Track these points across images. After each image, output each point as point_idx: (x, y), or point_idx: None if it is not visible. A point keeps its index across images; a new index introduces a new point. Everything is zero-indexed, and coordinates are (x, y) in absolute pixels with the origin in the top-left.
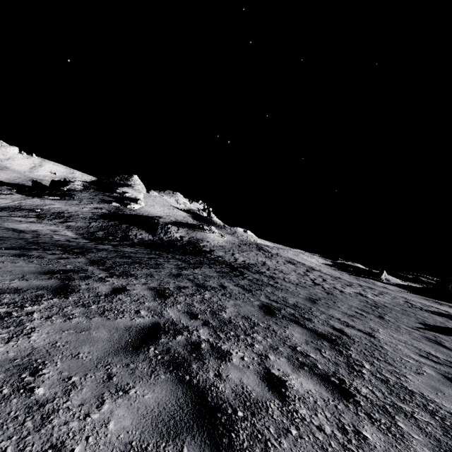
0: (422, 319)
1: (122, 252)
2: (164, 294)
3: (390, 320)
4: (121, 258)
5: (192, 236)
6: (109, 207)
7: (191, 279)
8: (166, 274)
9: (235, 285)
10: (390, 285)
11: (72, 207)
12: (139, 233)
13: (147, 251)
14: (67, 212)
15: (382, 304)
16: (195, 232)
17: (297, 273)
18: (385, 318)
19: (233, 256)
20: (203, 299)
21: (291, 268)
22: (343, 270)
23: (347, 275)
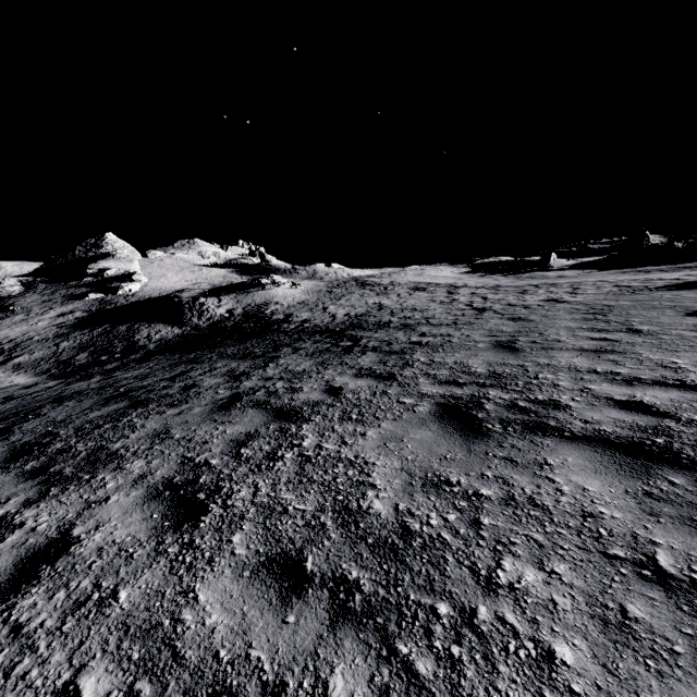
0: (679, 306)
1: (115, 386)
2: (192, 501)
3: (653, 329)
4: (103, 405)
5: (247, 304)
6: (87, 305)
7: (262, 401)
8: (203, 412)
9: (357, 376)
10: (565, 270)
11: (14, 328)
12: (154, 331)
13: (173, 359)
14: (7, 342)
15: (601, 305)
16: (250, 294)
17: (439, 303)
18: (641, 329)
19: (326, 313)
20: (303, 460)
21: (425, 298)
22: (494, 273)
23: (504, 278)
